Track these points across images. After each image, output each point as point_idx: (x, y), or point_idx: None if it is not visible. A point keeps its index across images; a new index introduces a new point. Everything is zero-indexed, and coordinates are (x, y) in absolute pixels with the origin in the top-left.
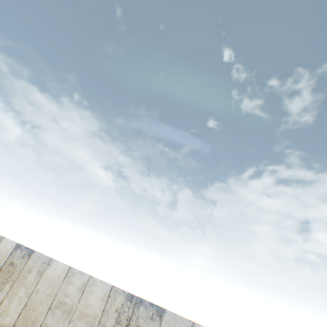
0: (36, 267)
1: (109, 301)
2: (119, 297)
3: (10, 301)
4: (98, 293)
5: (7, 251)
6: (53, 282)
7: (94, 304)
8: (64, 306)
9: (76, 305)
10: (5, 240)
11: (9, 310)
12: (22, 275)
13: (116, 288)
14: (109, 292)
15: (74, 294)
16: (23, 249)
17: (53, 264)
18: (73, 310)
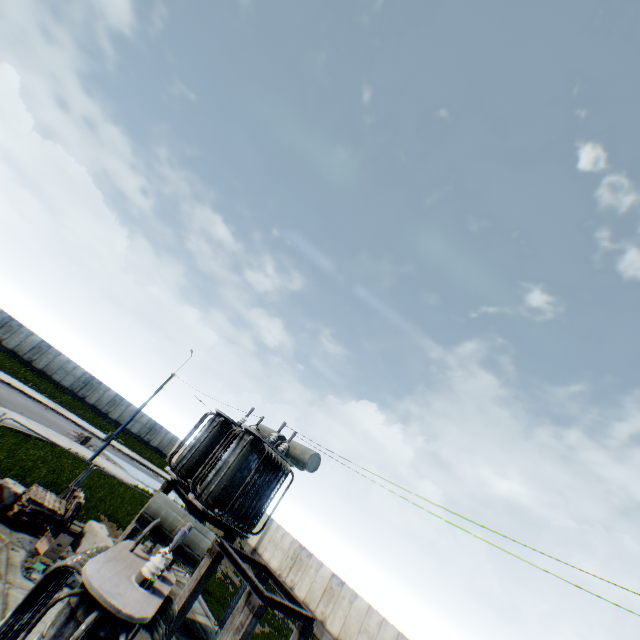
0: (347, 595)
1: (397, 639)
2: (404, 639)
3: (334, 615)
4: (390, 631)
5: (327, 575)
6: (360, 611)
7: (388, 638)
8: (368, 632)
9: (376, 635)
10: (324, 565)
11: (334, 622)
12: (339, 598)
13: (402, 632)
14: (398, 633)
15: (374, 626)
16: (337, 577)
17: (359, 597)
18: (374, 638)
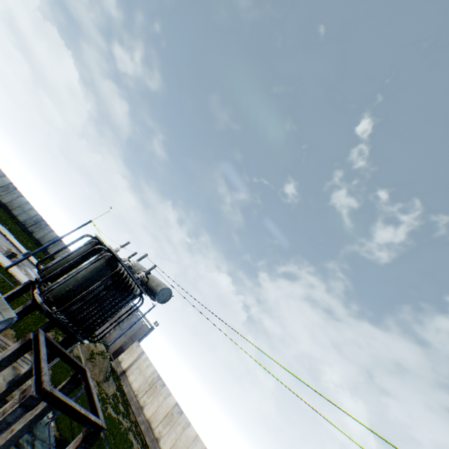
0: (182, 423)
1: None
2: None
3: (168, 436)
4: None
5: (171, 403)
6: (188, 438)
7: None
8: None
9: None
10: (171, 395)
11: (166, 441)
12: (175, 423)
13: None
14: None
15: None
16: (179, 407)
17: (190, 426)
18: None
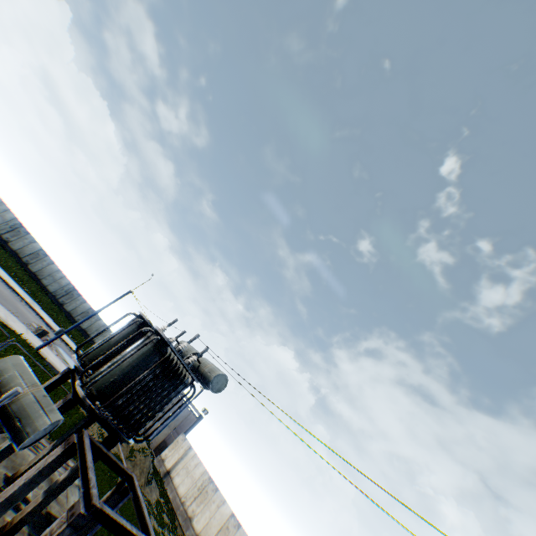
0: None
1: None
2: None
3: None
4: None
5: (226, 513)
6: None
7: None
8: None
9: None
10: (226, 503)
11: None
12: None
13: None
14: None
15: None
16: (235, 518)
17: None
18: None
